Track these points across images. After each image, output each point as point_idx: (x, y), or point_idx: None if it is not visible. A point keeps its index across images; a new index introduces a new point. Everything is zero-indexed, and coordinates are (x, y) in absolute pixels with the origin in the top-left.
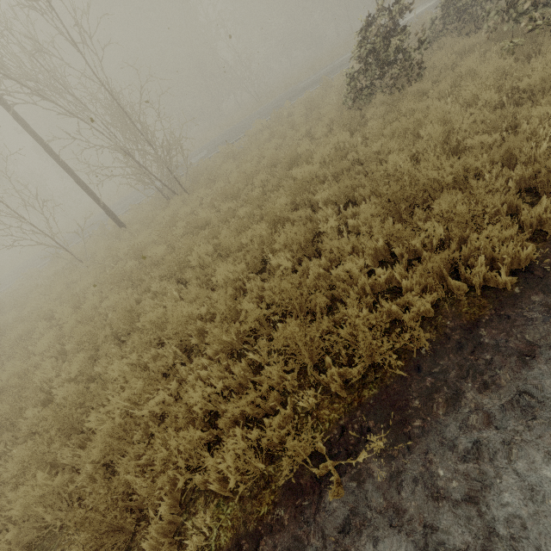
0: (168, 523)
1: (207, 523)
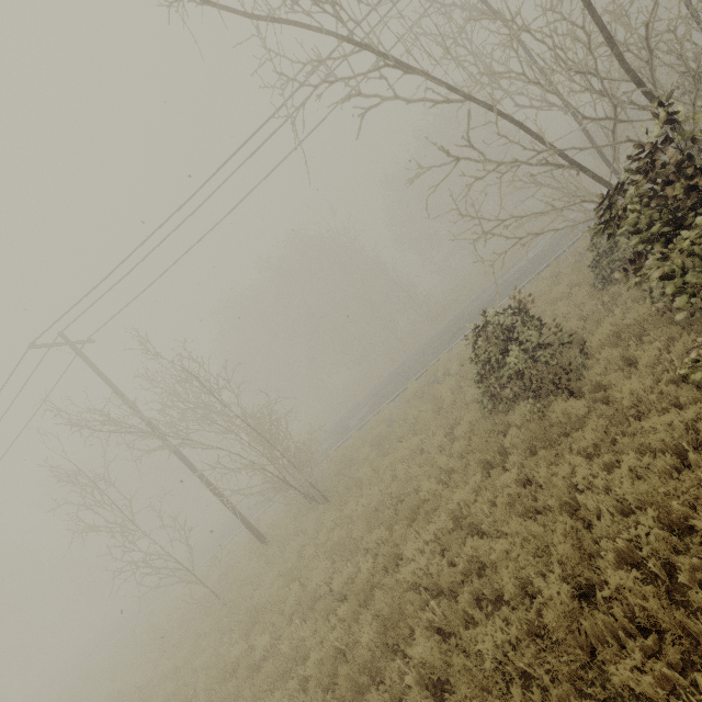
0: None
1: None
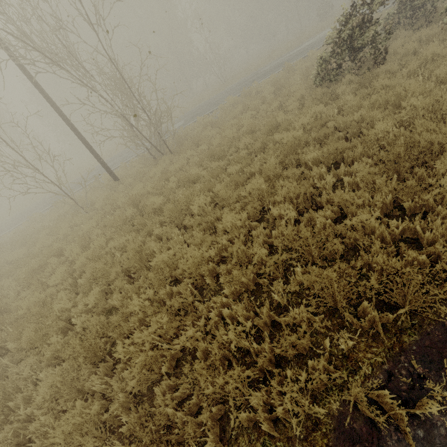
0: None
1: None
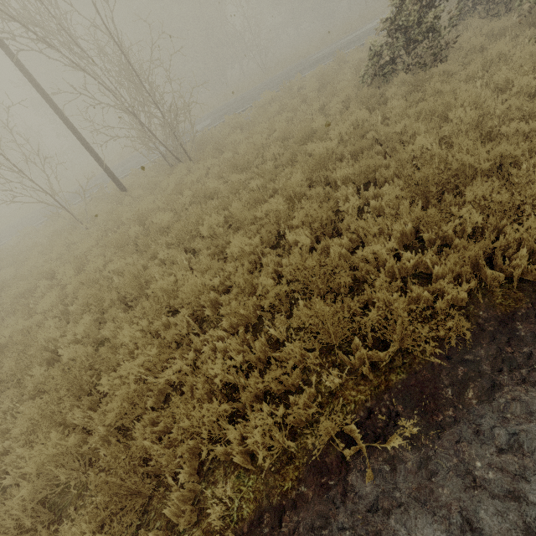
0: (188, 491)
1: (228, 493)
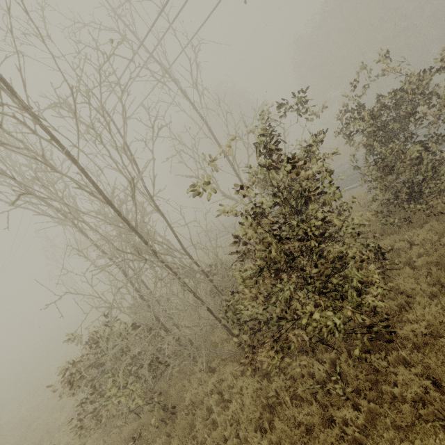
0: None
1: None
